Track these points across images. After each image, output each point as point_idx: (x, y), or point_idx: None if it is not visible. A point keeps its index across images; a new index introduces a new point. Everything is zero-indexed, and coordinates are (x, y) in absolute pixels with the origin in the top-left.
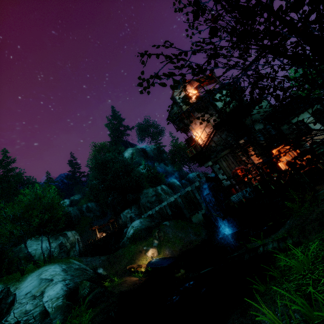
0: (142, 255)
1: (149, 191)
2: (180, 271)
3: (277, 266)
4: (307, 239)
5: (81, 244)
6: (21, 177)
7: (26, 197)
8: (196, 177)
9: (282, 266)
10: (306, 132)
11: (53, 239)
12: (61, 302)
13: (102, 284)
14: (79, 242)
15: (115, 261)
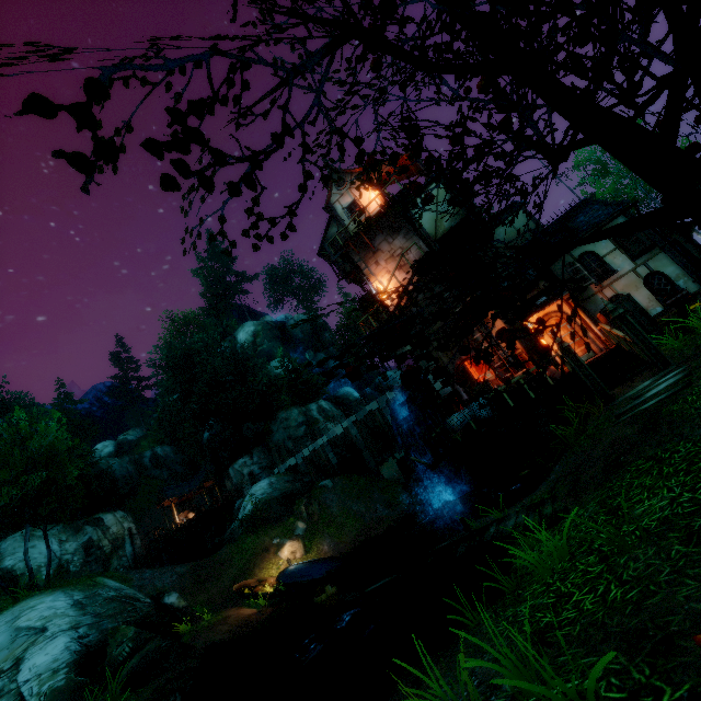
0: (268, 558)
1: (292, 415)
2: (325, 590)
3: (516, 566)
4: (578, 503)
5: (139, 540)
6: None
7: None
8: (395, 382)
9: (518, 566)
10: (600, 277)
11: (69, 532)
12: (63, 681)
13: (171, 630)
14: (133, 536)
15: (210, 576)
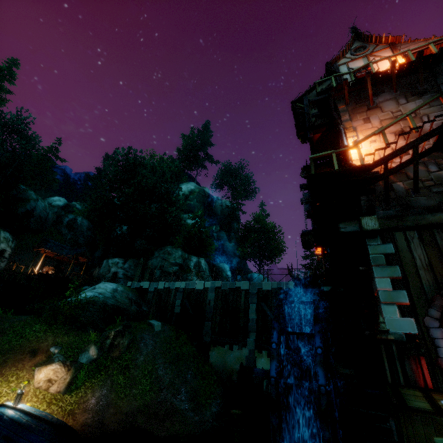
0: (22, 365)
1: (175, 253)
2: None
3: None
4: None
5: (5, 264)
6: None
7: None
8: None
9: None
10: None
11: None
12: None
13: None
14: (2, 257)
15: None
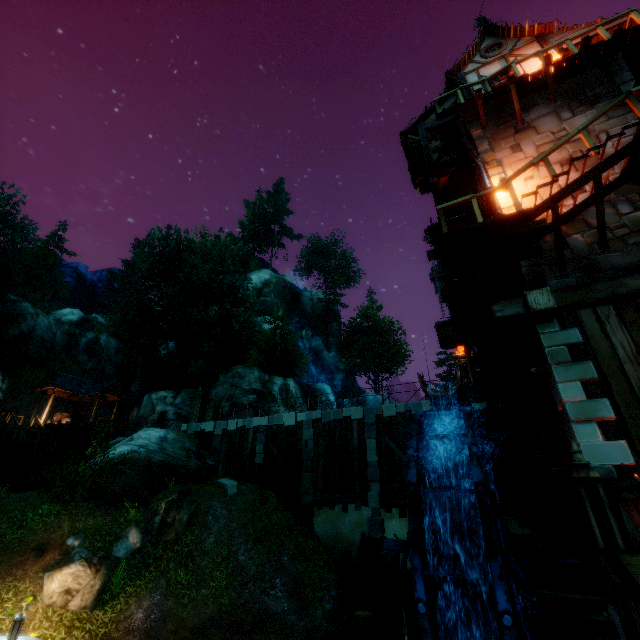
0: (23, 572)
1: (249, 375)
2: None
3: None
4: None
5: None
6: None
7: None
8: None
9: None
10: None
11: None
12: None
13: None
14: None
15: None
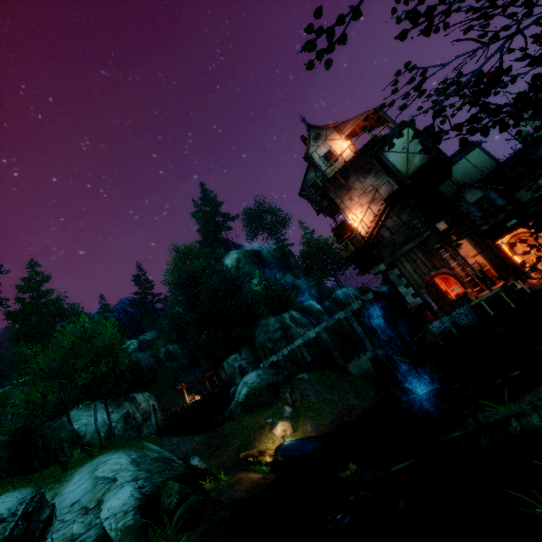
0: (265, 434)
1: (270, 322)
2: (348, 467)
3: None
4: None
5: (160, 414)
6: (60, 306)
7: (67, 337)
8: (348, 296)
9: None
10: None
11: (114, 406)
12: (132, 521)
13: (200, 486)
14: (156, 411)
15: (219, 445)
